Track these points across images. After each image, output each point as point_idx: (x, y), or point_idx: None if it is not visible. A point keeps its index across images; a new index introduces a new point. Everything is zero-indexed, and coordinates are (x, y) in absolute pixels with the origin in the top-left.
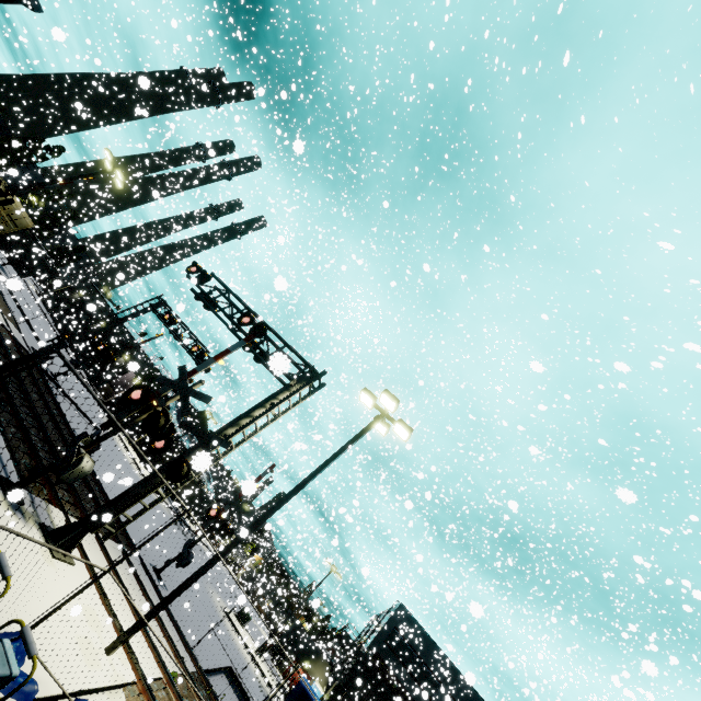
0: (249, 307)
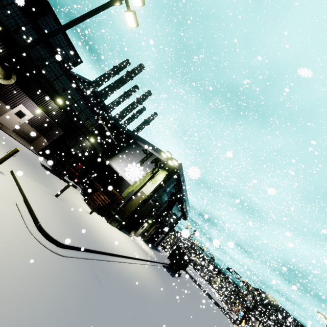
0: (241, 276)
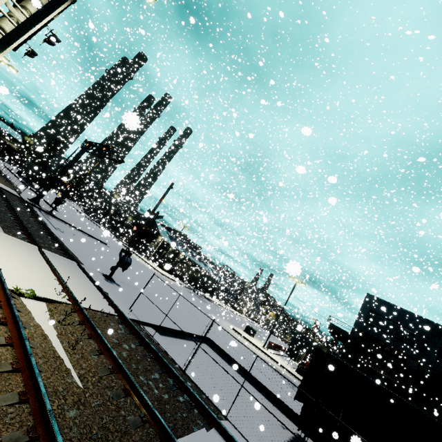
0: None
